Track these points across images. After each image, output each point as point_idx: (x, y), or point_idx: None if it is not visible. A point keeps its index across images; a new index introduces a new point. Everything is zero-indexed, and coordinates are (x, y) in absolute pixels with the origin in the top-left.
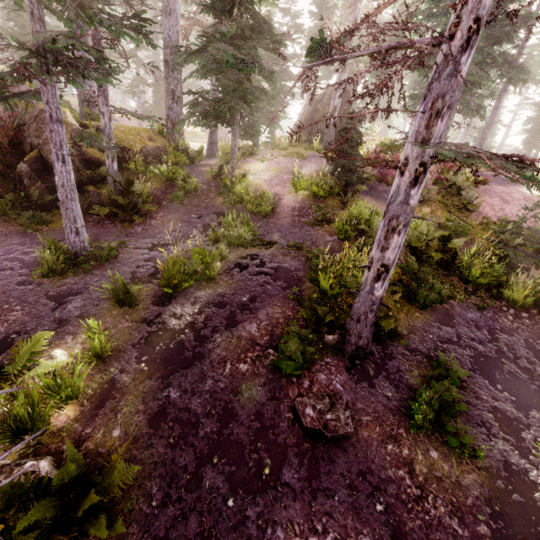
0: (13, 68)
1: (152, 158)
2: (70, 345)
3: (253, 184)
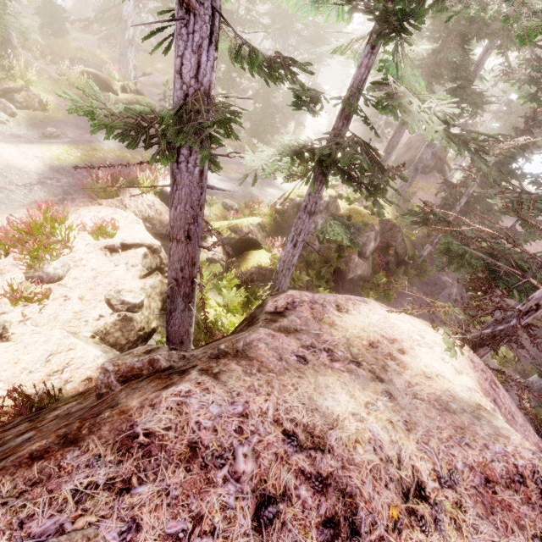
0: None
1: None
2: None
3: None
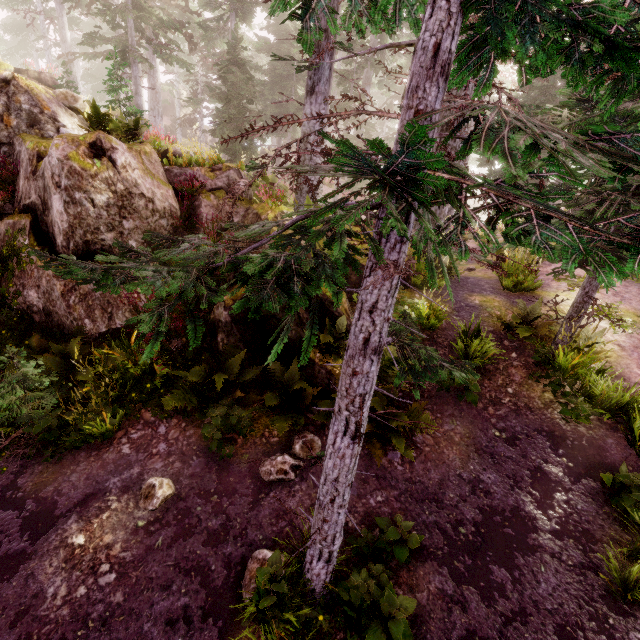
0: (341, 251)
1: None
2: None
3: (622, 369)
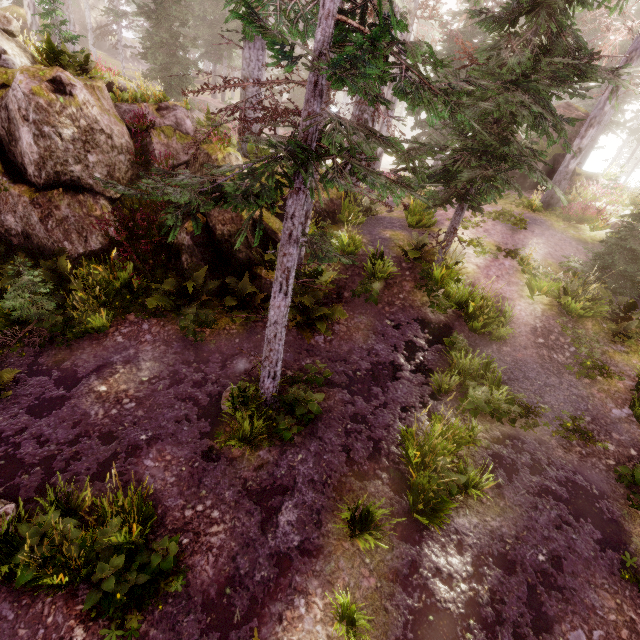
0: (273, 182)
1: (324, 215)
2: (308, 626)
3: (471, 279)
